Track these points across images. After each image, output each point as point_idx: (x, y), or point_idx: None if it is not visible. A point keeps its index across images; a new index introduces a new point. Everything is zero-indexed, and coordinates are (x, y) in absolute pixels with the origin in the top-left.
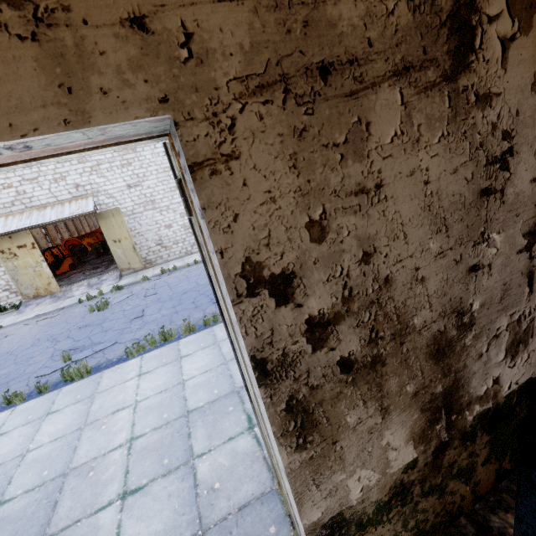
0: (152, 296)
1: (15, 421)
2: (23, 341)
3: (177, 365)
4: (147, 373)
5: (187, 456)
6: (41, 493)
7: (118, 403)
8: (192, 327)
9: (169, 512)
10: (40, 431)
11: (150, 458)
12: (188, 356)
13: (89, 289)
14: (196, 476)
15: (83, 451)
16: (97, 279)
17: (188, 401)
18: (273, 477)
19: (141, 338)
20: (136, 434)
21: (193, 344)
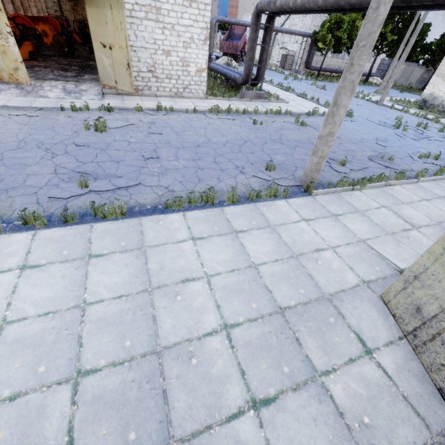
0: (158, 135)
1: (45, 253)
2: (2, 136)
3: (235, 240)
4: (203, 240)
5: (309, 370)
6: (136, 373)
7: (183, 269)
8: (236, 197)
9: (325, 442)
10: (91, 279)
11: (263, 360)
12: (243, 232)
13: (66, 95)
14: (334, 400)
15: (167, 326)
16: (74, 86)
17: (273, 294)
18: (427, 426)
19: (170, 188)
20: (229, 320)
21: (242, 218)
